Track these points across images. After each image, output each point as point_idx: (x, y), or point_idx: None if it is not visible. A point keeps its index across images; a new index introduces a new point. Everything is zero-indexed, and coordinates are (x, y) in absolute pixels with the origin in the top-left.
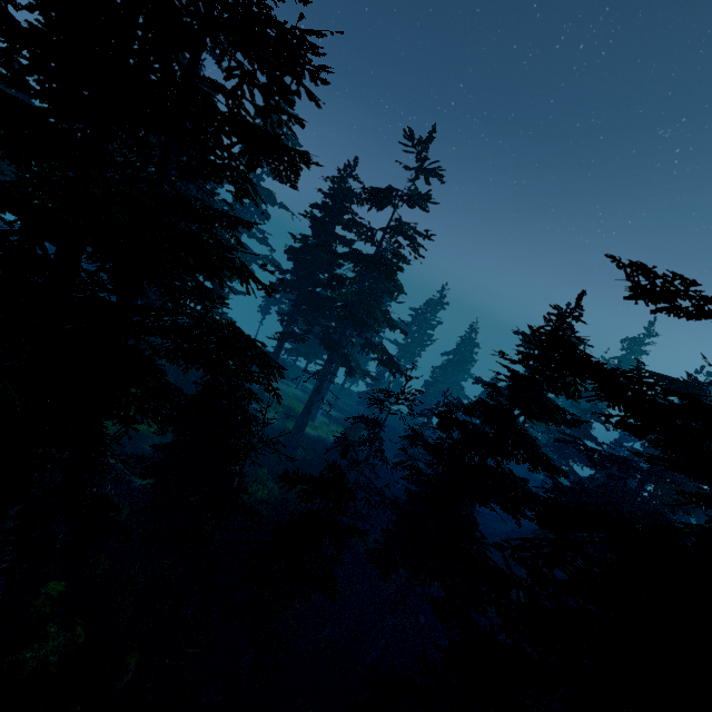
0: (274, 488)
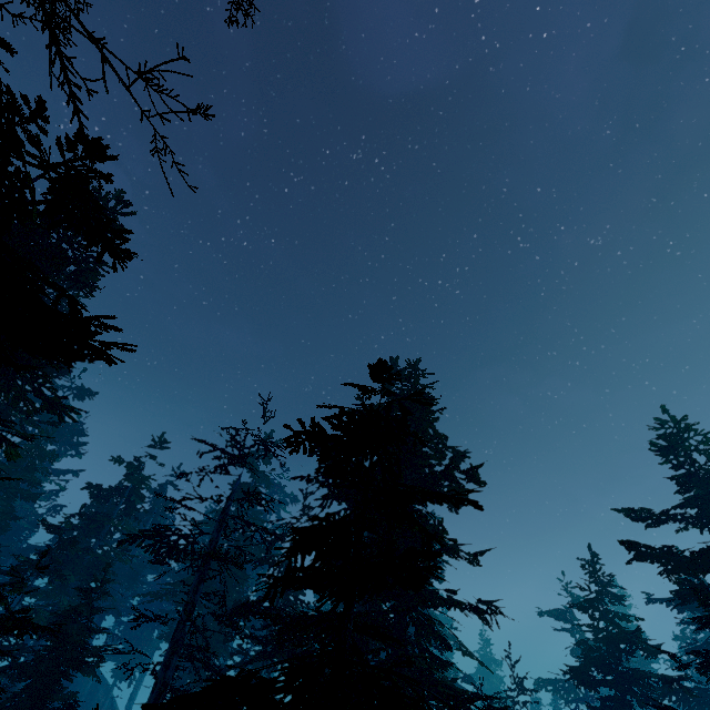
0: None
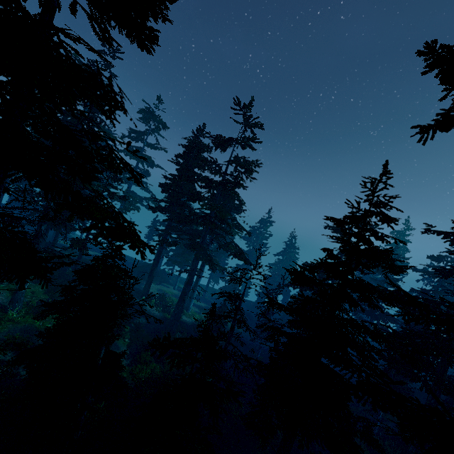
0: (156, 368)
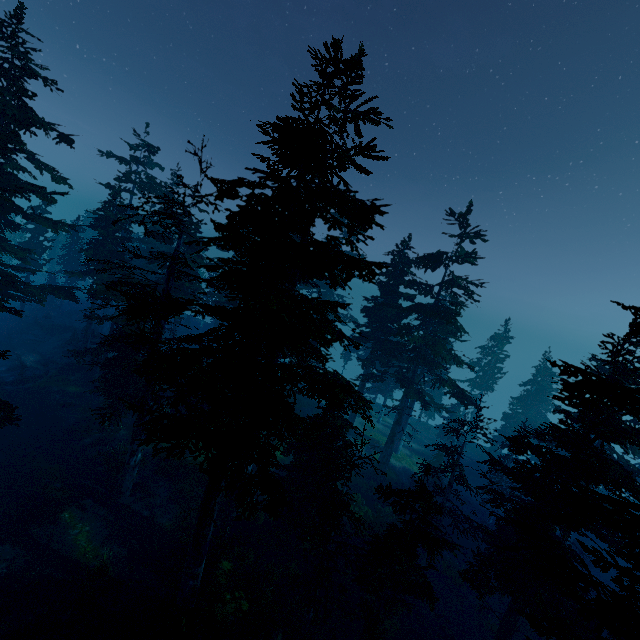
0: (368, 512)
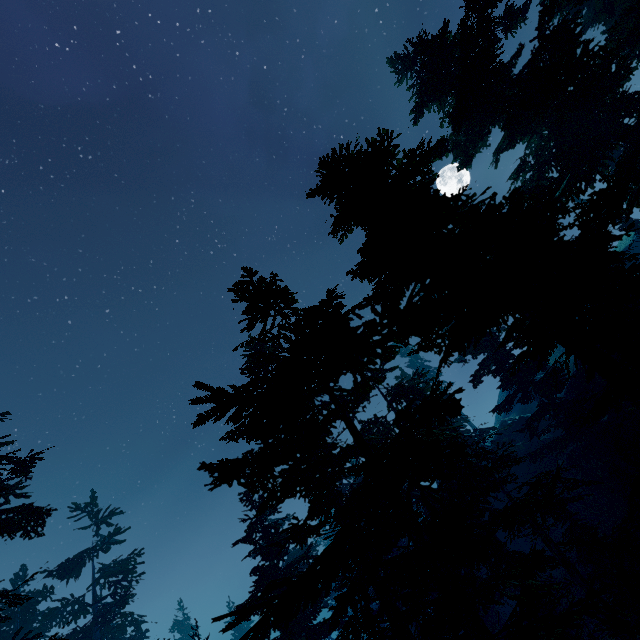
0: None
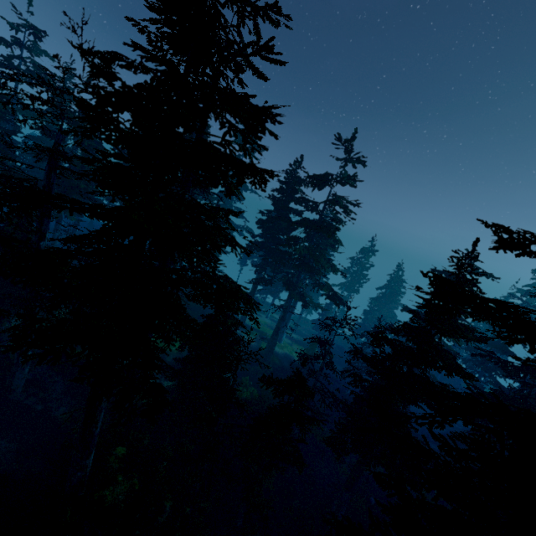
0: (254, 391)
